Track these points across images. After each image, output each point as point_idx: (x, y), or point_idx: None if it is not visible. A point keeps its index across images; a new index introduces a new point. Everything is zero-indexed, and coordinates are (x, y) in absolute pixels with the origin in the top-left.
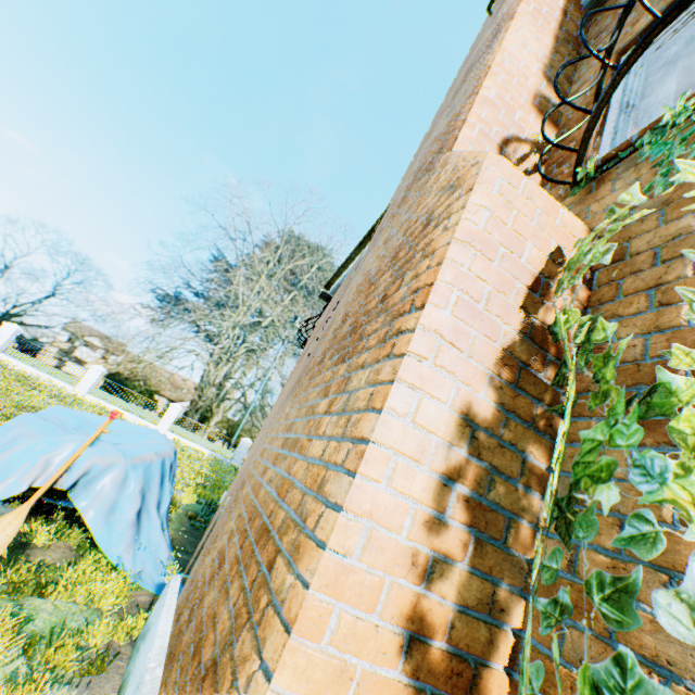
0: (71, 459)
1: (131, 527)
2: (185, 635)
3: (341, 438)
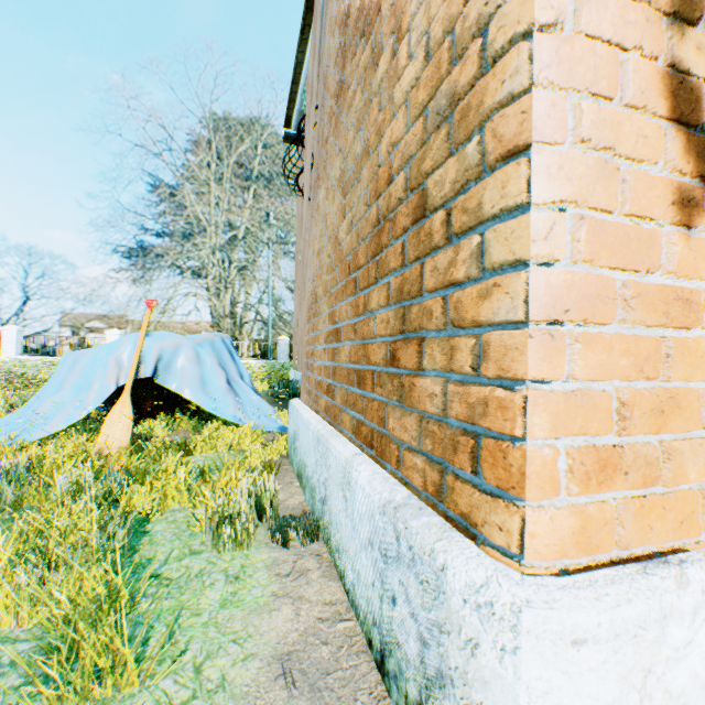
0: (137, 351)
1: (229, 393)
2: (336, 399)
3: None
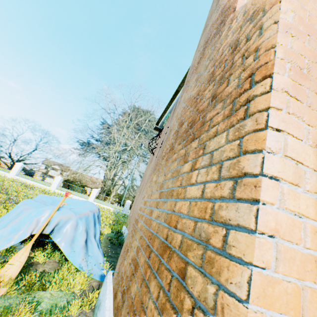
0: (49, 218)
1: (83, 248)
2: (122, 311)
3: (215, 180)
